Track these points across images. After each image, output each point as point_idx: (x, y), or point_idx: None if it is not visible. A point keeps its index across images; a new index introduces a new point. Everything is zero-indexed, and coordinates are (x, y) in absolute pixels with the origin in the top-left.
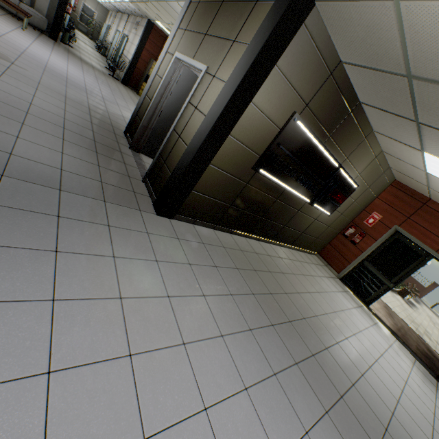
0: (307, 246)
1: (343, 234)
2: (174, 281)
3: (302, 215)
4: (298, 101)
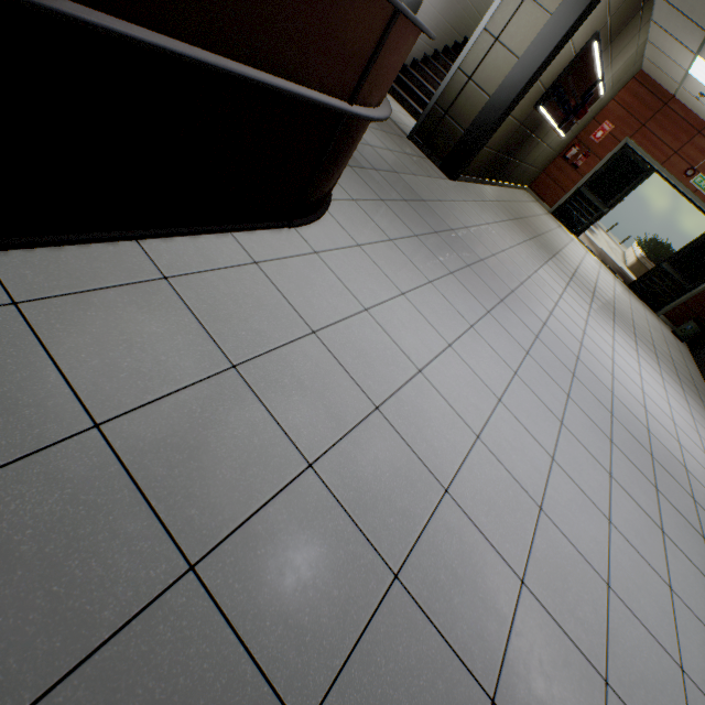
0: (524, 181)
1: (564, 158)
2: (503, 237)
3: (540, 145)
4: (604, 19)
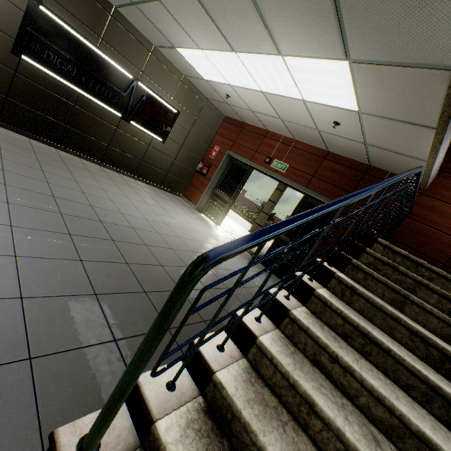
0: (162, 182)
1: (196, 170)
2: None
3: (126, 135)
4: None
